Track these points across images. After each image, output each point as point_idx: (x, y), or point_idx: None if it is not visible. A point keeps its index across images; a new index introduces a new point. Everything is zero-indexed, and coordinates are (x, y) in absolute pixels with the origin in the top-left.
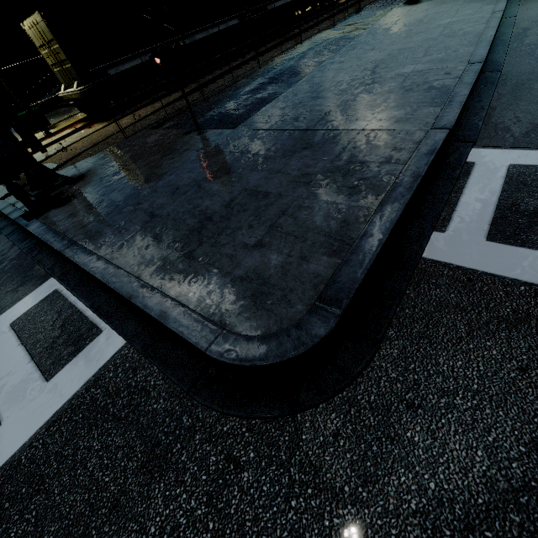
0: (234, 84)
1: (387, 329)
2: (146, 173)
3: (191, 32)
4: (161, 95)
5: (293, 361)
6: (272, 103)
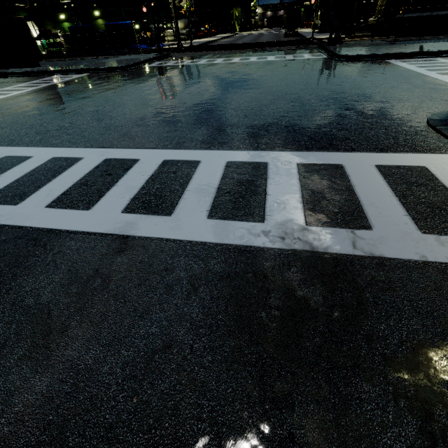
0: (444, 39)
1: (363, 60)
2: (362, 46)
3: (441, 6)
4: (408, 34)
5: (348, 57)
6: (429, 43)
